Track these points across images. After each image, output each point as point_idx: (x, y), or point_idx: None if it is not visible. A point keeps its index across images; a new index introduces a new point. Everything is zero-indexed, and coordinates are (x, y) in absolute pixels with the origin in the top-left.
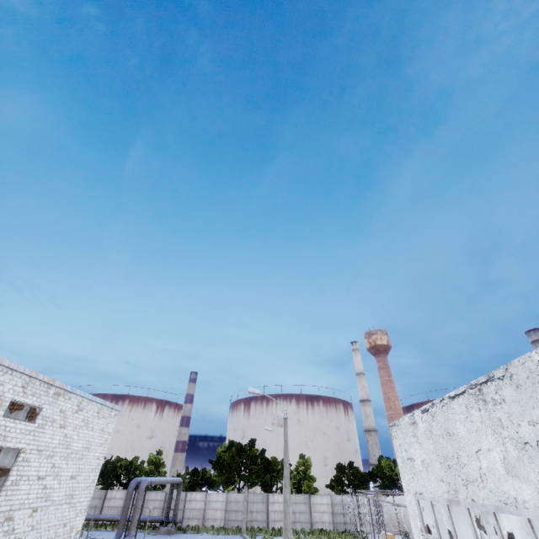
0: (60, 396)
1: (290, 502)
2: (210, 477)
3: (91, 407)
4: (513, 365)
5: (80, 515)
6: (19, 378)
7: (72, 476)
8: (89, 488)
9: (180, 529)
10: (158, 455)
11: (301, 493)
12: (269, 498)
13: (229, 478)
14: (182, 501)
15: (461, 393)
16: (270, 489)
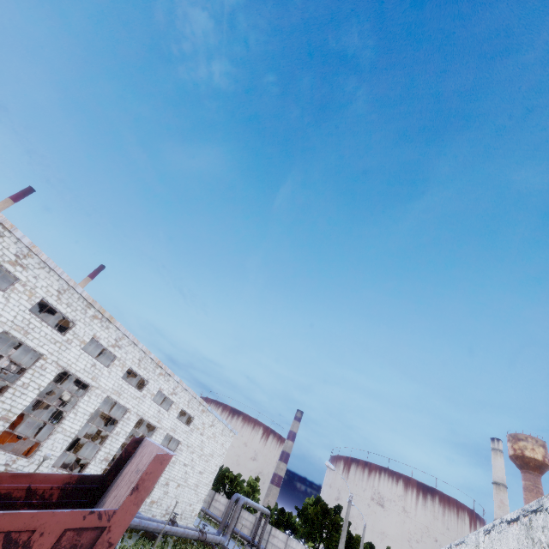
0: (204, 412)
1: None
2: (294, 523)
3: (219, 425)
4: (469, 537)
5: (199, 503)
6: (188, 395)
7: (200, 471)
8: (207, 486)
9: None
10: (256, 480)
11: None
12: None
13: (310, 533)
14: (267, 532)
15: (457, 544)
16: None
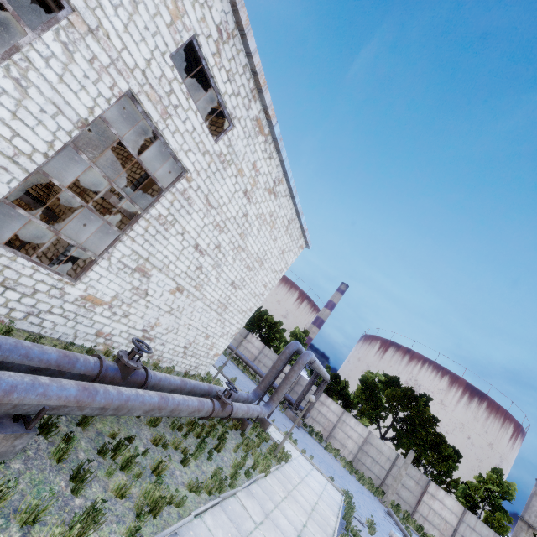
0: (261, 134)
1: (464, 520)
2: (348, 394)
3: (285, 204)
4: None
5: (225, 338)
6: None
7: (233, 282)
8: (244, 315)
9: (304, 424)
10: (304, 333)
11: (473, 513)
12: (430, 486)
13: (376, 416)
14: None
15: None
16: (417, 465)
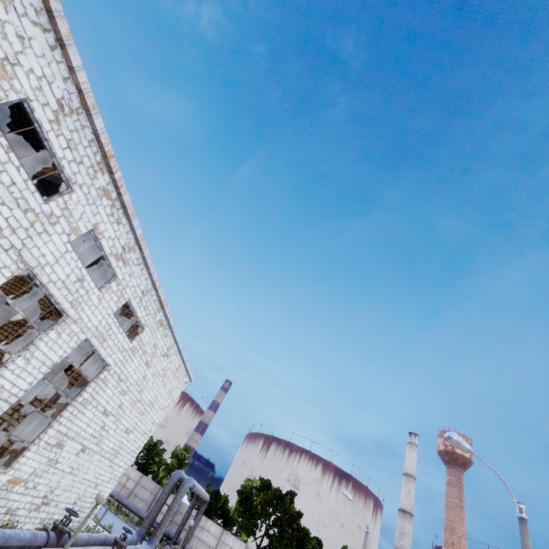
0: (161, 326)
1: None
2: (228, 509)
3: (175, 358)
4: None
5: (111, 482)
6: (145, 280)
7: (127, 428)
8: (132, 454)
9: None
10: (185, 451)
11: None
12: None
13: (252, 526)
14: None
15: None
16: None
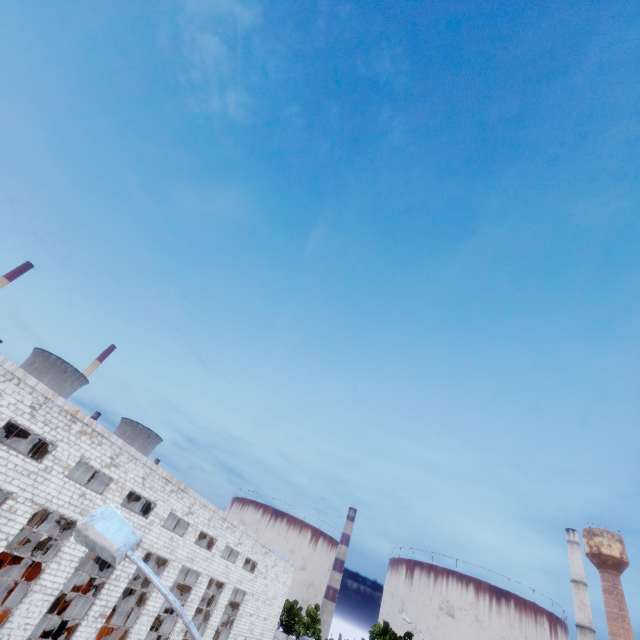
0: (267, 554)
1: None
2: None
3: (281, 563)
4: None
5: None
6: (251, 541)
7: (265, 617)
8: (272, 631)
9: None
10: (316, 609)
11: None
12: None
13: None
14: None
15: None
16: None
